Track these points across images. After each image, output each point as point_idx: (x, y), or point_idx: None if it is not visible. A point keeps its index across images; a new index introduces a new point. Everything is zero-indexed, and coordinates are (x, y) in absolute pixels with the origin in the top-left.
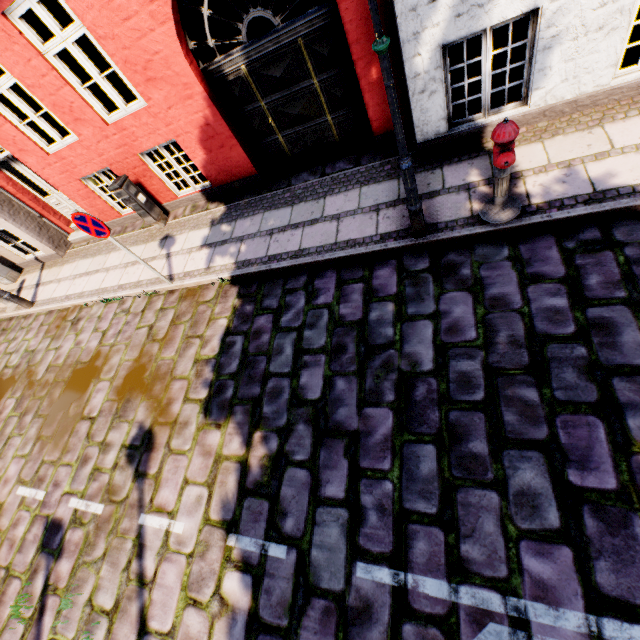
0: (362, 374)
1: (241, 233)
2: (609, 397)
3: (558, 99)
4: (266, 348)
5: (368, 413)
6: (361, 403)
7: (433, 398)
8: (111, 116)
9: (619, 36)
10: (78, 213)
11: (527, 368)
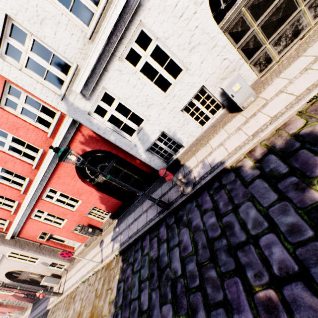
0: (160, 286)
1: (121, 230)
2: (238, 263)
3: (192, 141)
4: (130, 285)
5: (163, 309)
6: (161, 304)
7: (183, 290)
8: (74, 208)
9: (191, 123)
10: (60, 252)
11: (210, 258)
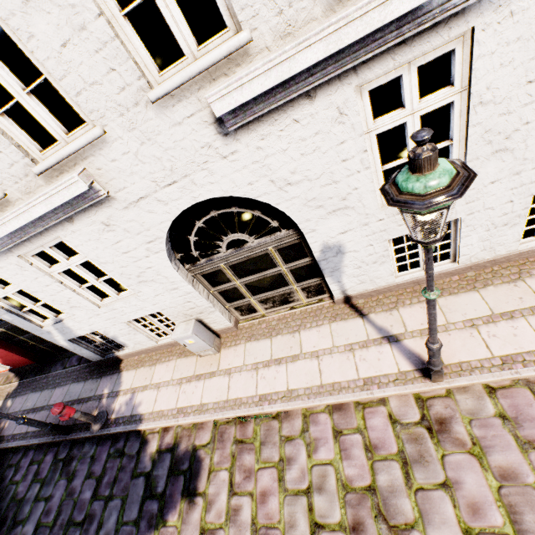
0: None
1: (13, 410)
2: None
3: (142, 348)
4: None
5: None
6: None
7: None
8: None
9: (141, 334)
10: None
11: None
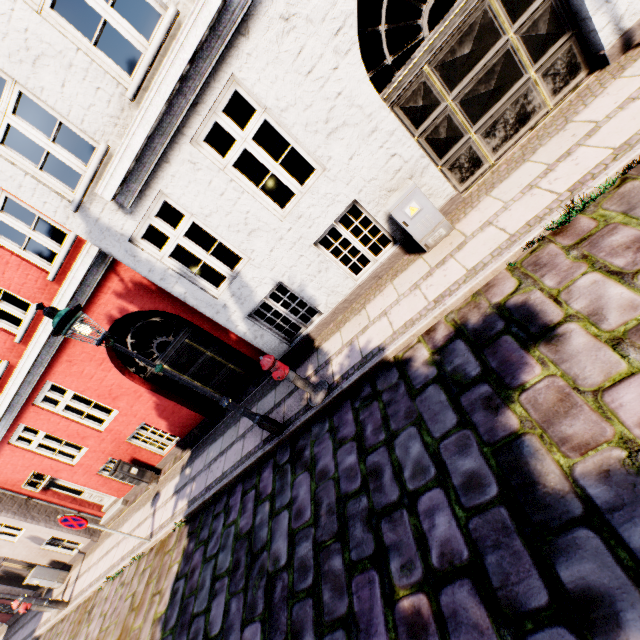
0: (246, 588)
1: (195, 472)
2: (380, 543)
3: (336, 303)
4: (196, 585)
5: (246, 634)
6: (243, 623)
7: (284, 595)
8: (102, 426)
9: (334, 268)
10: (62, 517)
11: (336, 534)
